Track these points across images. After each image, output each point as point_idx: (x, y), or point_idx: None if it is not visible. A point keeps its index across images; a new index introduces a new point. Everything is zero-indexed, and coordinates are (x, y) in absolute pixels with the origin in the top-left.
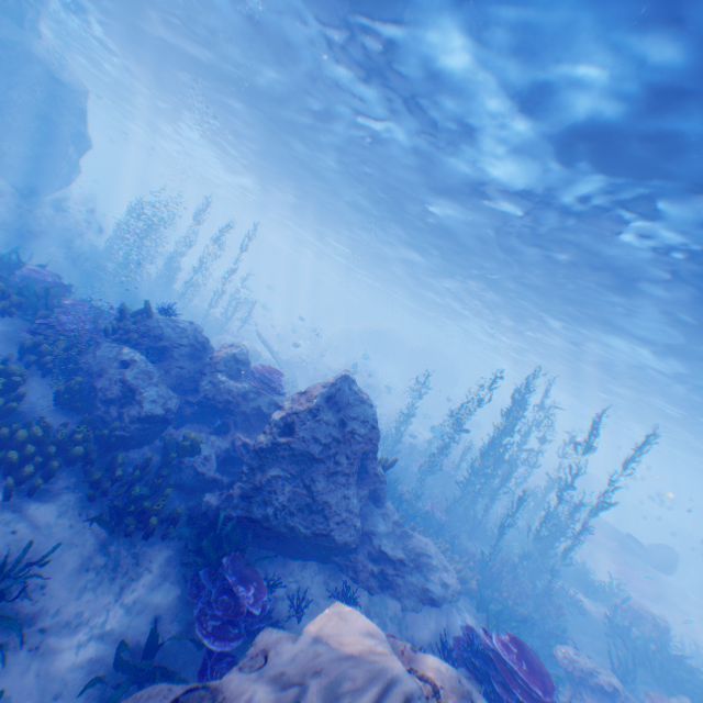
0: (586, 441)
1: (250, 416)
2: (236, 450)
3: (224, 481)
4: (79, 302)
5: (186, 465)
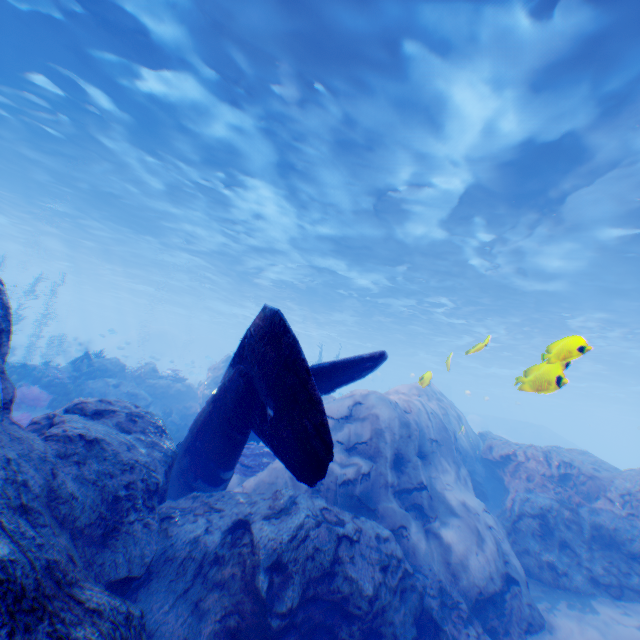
0: (318, 359)
1: (176, 395)
2: (183, 410)
3: (189, 422)
4: (34, 364)
5: (170, 421)
